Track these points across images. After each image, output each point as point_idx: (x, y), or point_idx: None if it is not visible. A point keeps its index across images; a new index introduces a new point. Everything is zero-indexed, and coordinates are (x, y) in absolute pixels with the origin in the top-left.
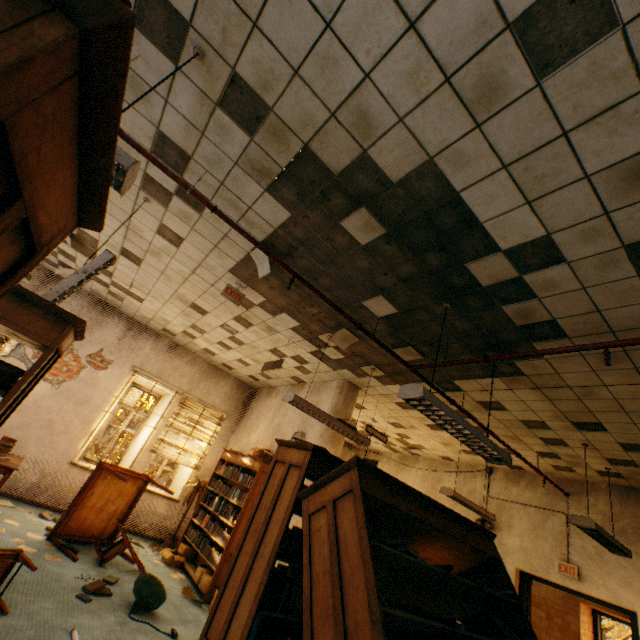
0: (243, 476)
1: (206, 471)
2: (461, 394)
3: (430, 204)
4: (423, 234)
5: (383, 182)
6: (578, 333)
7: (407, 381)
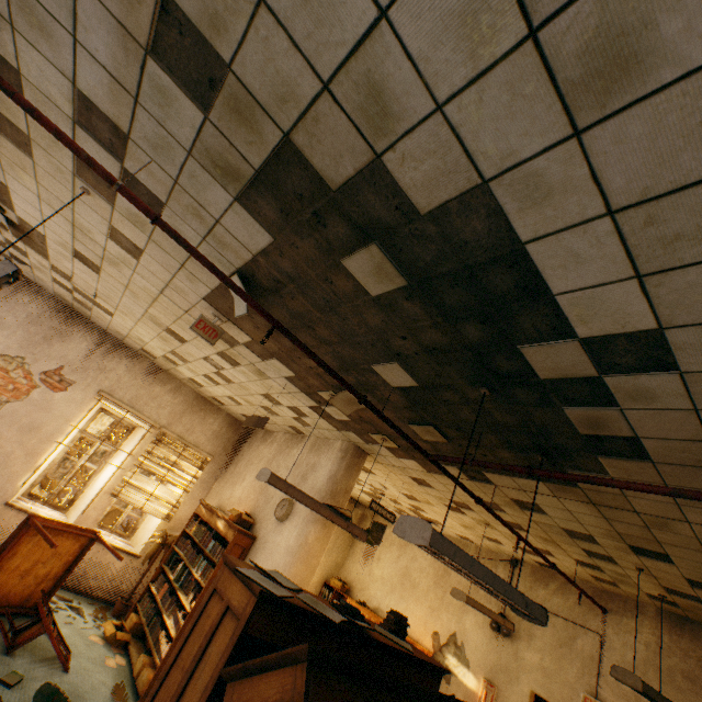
0: (213, 544)
1: (178, 523)
2: (491, 487)
3: (476, 254)
4: (461, 295)
5: (405, 210)
6: (668, 460)
7: (425, 459)
